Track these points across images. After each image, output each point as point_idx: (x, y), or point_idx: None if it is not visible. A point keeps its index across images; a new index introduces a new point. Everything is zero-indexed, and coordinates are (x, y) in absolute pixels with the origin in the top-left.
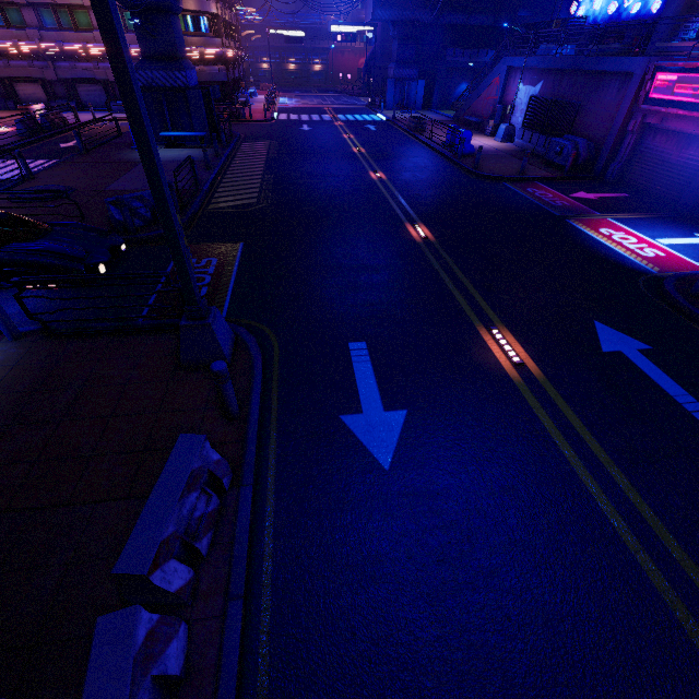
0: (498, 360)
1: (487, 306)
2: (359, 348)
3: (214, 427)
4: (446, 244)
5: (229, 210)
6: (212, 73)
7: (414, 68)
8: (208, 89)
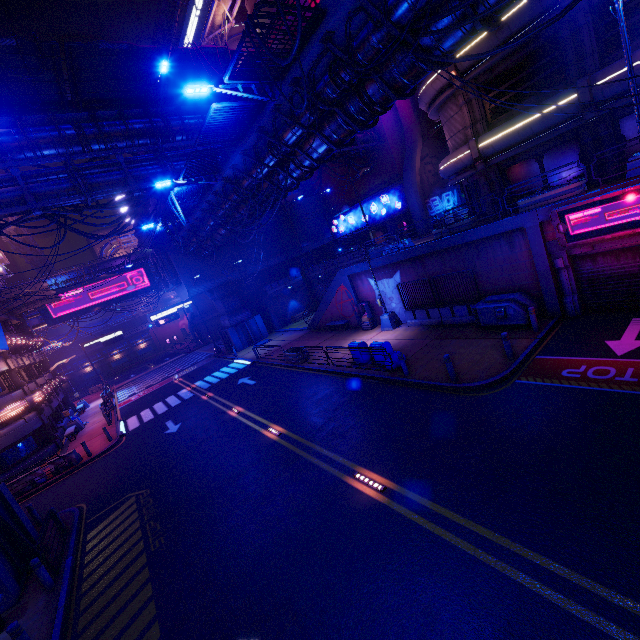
0: None
1: None
2: None
3: None
4: None
5: None
6: (16, 431)
7: (245, 311)
8: None
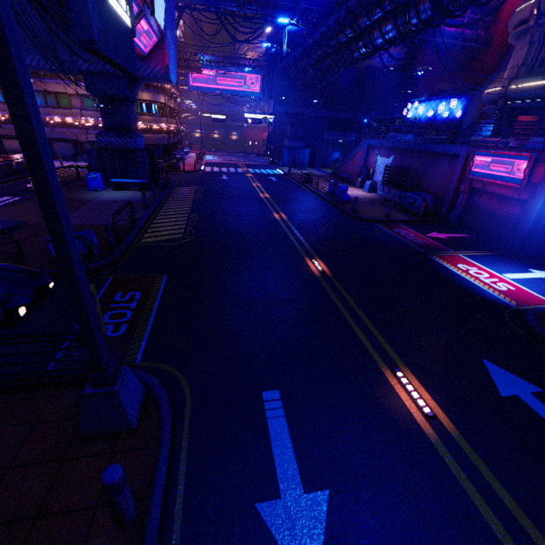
0: (410, 411)
1: (386, 343)
2: (273, 399)
3: (102, 542)
4: (340, 277)
5: (158, 244)
6: (157, 139)
7: (302, 141)
8: (152, 150)
